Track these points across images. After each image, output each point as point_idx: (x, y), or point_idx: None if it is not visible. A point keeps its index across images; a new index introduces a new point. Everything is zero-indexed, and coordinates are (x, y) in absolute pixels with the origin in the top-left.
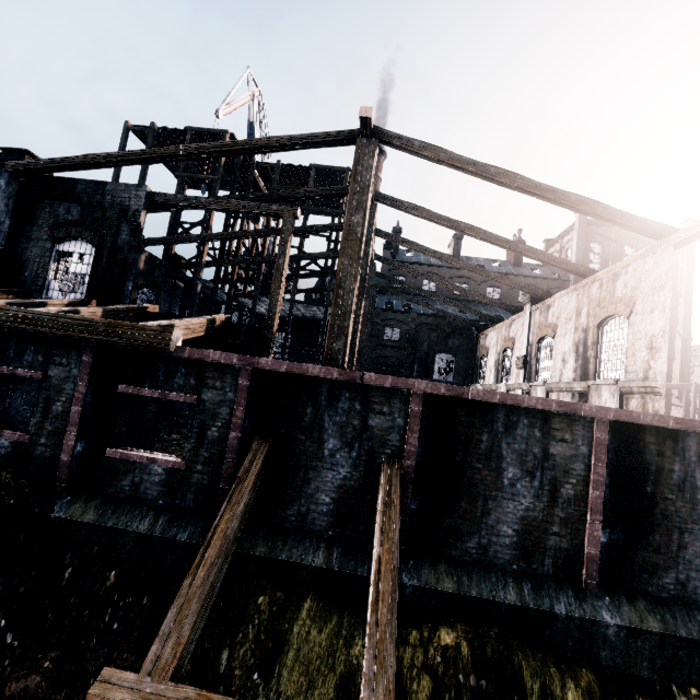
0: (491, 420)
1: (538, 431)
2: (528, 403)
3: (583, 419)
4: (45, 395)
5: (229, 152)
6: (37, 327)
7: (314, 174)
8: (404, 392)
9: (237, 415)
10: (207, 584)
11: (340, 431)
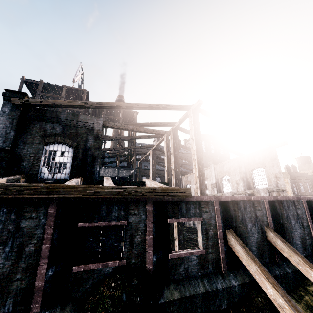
0: (284, 206)
1: (294, 207)
2: (291, 198)
3: (300, 201)
4: (129, 233)
5: (142, 108)
6: (125, 195)
7: (122, 112)
8: (262, 201)
9: (219, 222)
10: (285, 292)
11: (250, 220)
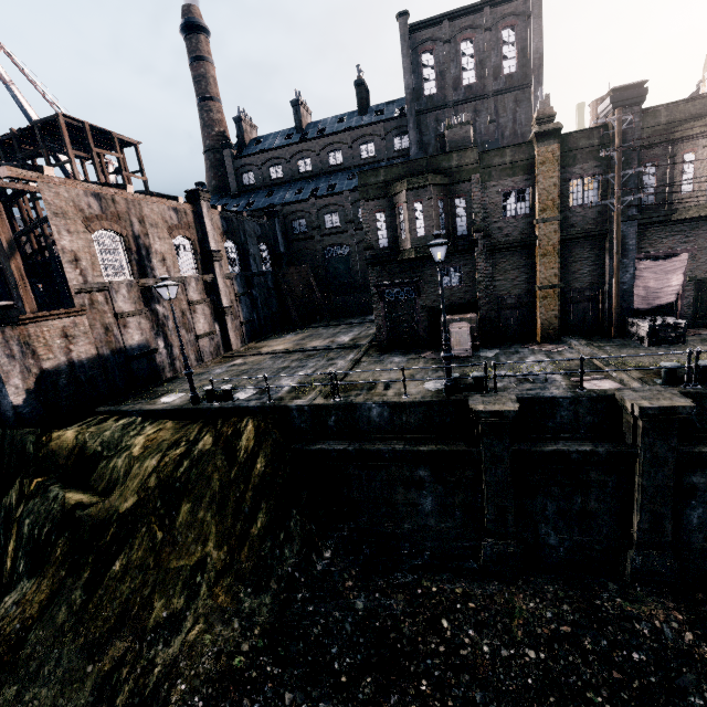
0: None
1: None
2: None
3: None
4: None
5: None
6: None
7: (38, 131)
8: None
9: None
10: None
11: None
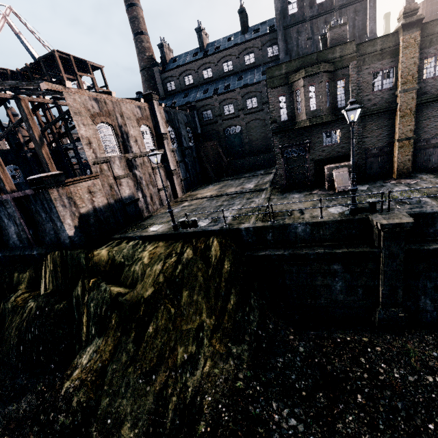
0: None
1: (3, 207)
2: None
3: (9, 200)
4: None
5: None
6: None
7: (43, 64)
8: None
9: None
10: None
11: None
